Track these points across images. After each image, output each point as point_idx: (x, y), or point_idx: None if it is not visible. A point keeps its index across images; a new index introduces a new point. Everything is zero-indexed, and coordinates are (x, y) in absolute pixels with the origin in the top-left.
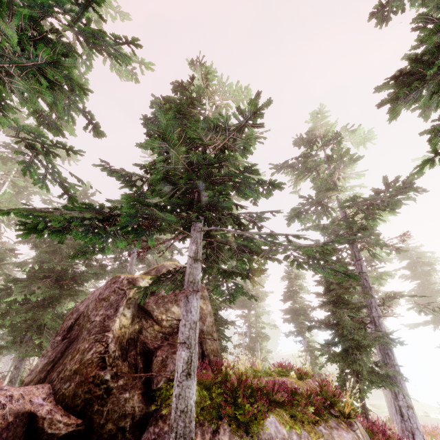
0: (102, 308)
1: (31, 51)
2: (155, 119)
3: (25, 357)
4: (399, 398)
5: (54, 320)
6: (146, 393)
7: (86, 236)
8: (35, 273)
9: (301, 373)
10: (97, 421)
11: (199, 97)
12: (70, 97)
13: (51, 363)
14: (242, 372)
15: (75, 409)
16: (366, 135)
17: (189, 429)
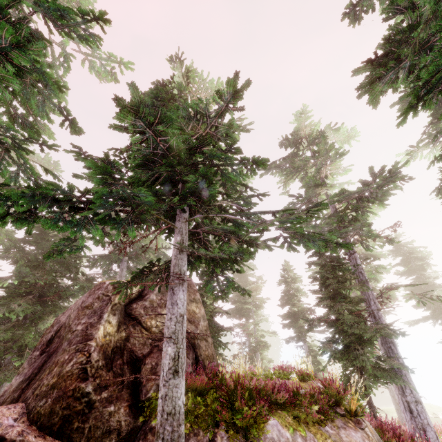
0: (85, 316)
1: None
2: None
3: (4, 382)
4: (407, 393)
5: (37, 339)
6: (134, 405)
7: (57, 224)
8: (15, 290)
9: (303, 374)
10: (78, 440)
11: (181, 94)
12: (44, 92)
13: (27, 380)
14: (238, 374)
15: (51, 428)
16: (349, 133)
17: (177, 433)
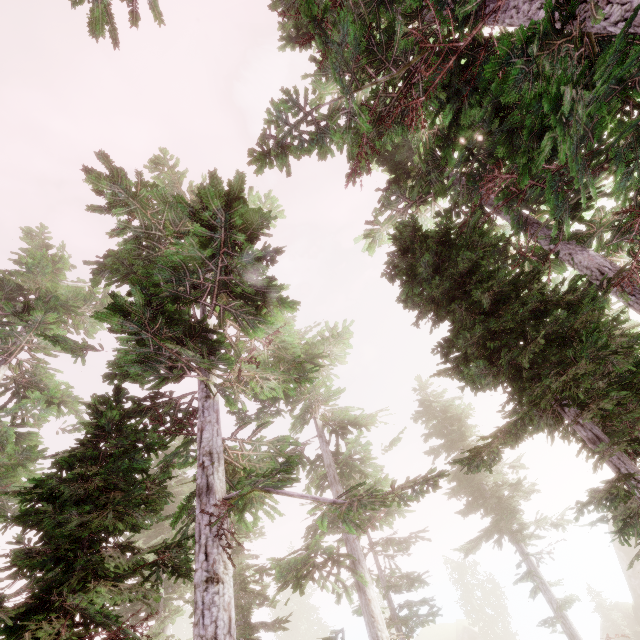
0: None
1: None
2: None
3: None
4: None
5: None
6: None
7: None
8: None
9: None
10: None
11: None
12: None
13: None
14: None
15: None
16: (265, 203)
17: None
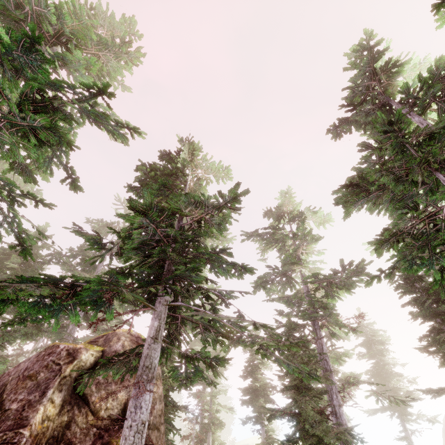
0: (25, 390)
1: (30, 116)
2: (139, 188)
3: None
4: None
5: None
6: None
7: (35, 307)
8: None
9: None
10: None
11: (184, 168)
12: (55, 151)
13: None
14: None
15: None
16: (325, 217)
17: None
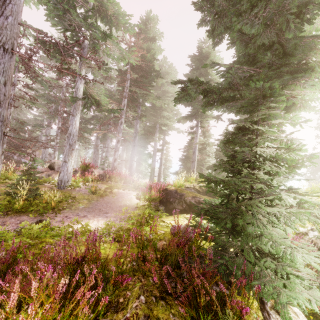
0: None
1: None
2: None
3: None
4: None
5: None
6: None
7: None
8: None
9: None
10: None
11: None
12: None
13: None
14: None
15: None
16: None
17: None
